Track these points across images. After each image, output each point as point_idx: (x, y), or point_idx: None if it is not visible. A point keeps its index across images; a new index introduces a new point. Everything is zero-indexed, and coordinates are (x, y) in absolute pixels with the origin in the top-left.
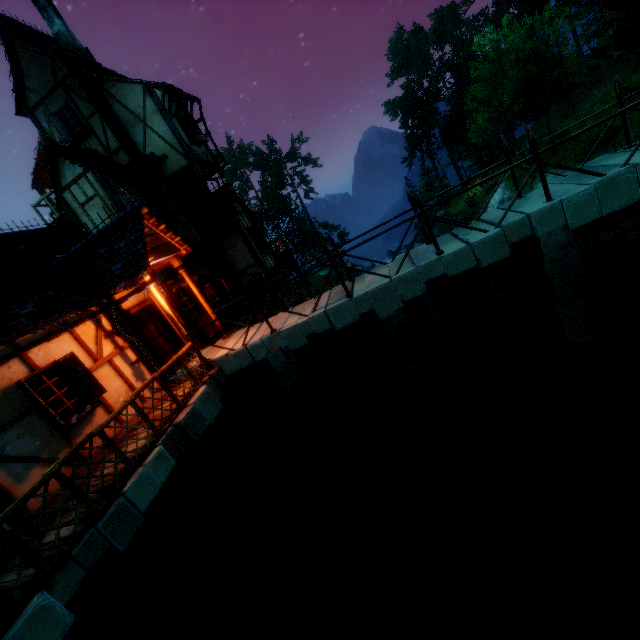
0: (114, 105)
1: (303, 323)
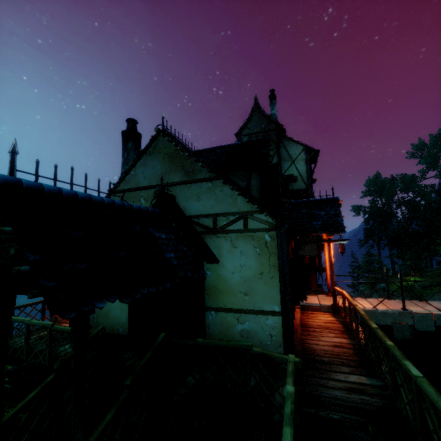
0: (282, 149)
1: (440, 315)
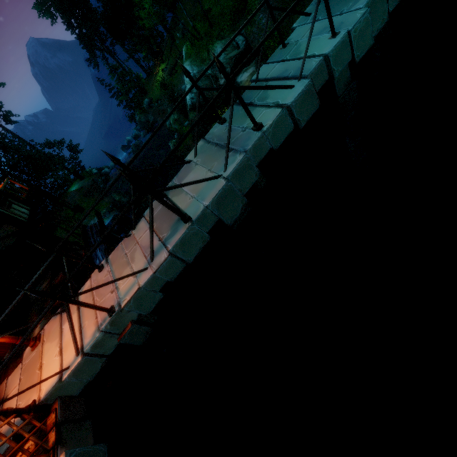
0: None
1: (149, 281)
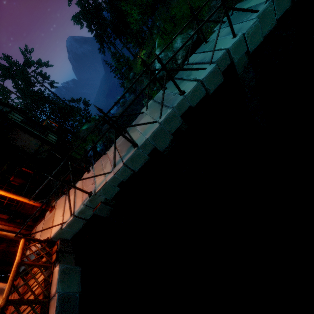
0: None
1: (111, 179)
